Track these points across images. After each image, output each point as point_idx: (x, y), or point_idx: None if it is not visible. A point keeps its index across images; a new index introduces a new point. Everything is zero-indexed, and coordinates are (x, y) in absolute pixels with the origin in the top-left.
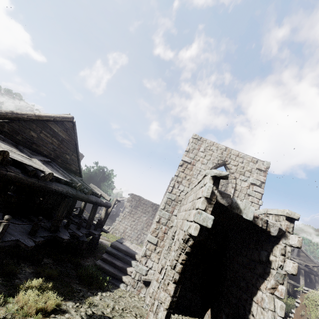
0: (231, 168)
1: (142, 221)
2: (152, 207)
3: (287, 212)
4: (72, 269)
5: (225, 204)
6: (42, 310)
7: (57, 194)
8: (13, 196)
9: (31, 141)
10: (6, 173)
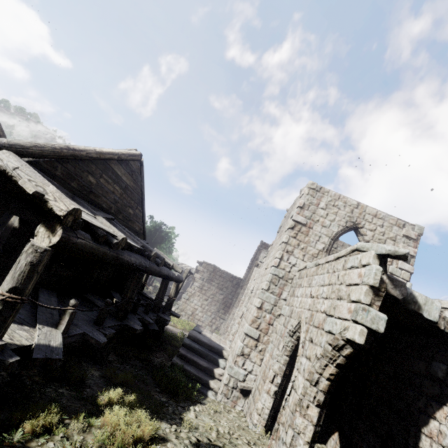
0: (366, 233)
1: (218, 300)
2: (231, 281)
3: None
4: (142, 370)
5: (398, 297)
6: (140, 440)
7: (128, 267)
8: (67, 268)
9: (88, 190)
10: (76, 241)
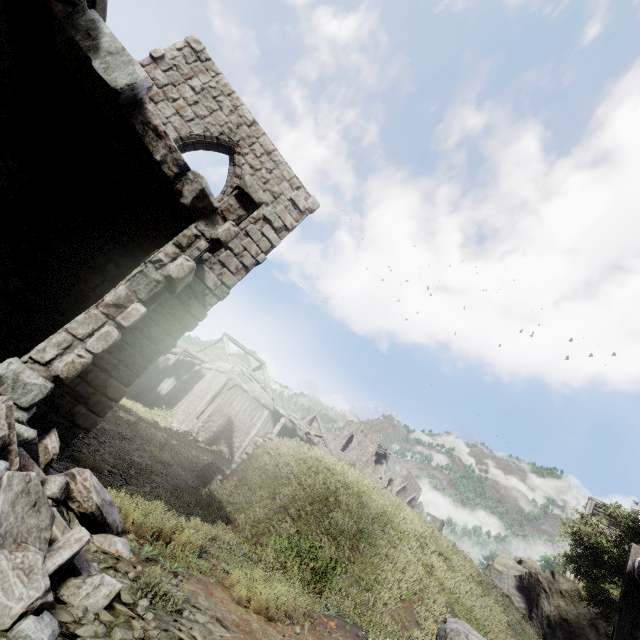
0: (241, 165)
1: None
2: None
3: (246, 178)
4: None
5: None
6: None
7: None
8: None
9: None
10: None
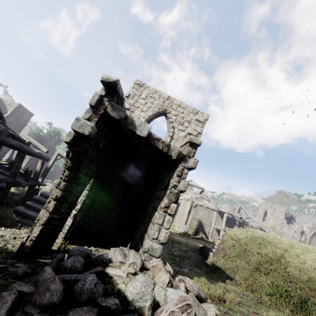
0: (171, 117)
1: None
2: None
3: (191, 137)
4: None
5: (115, 117)
6: None
7: None
8: None
9: None
10: None
